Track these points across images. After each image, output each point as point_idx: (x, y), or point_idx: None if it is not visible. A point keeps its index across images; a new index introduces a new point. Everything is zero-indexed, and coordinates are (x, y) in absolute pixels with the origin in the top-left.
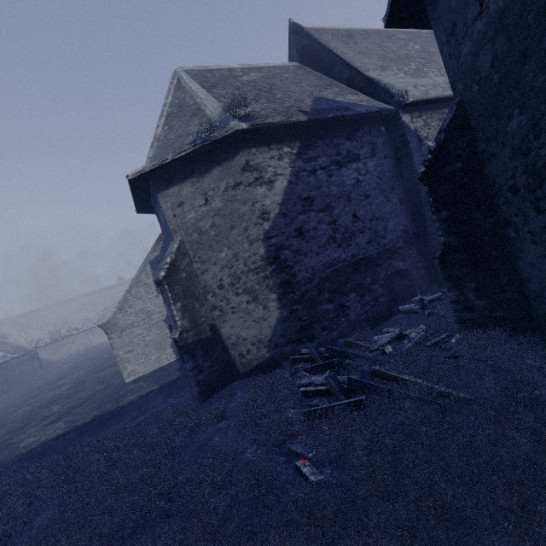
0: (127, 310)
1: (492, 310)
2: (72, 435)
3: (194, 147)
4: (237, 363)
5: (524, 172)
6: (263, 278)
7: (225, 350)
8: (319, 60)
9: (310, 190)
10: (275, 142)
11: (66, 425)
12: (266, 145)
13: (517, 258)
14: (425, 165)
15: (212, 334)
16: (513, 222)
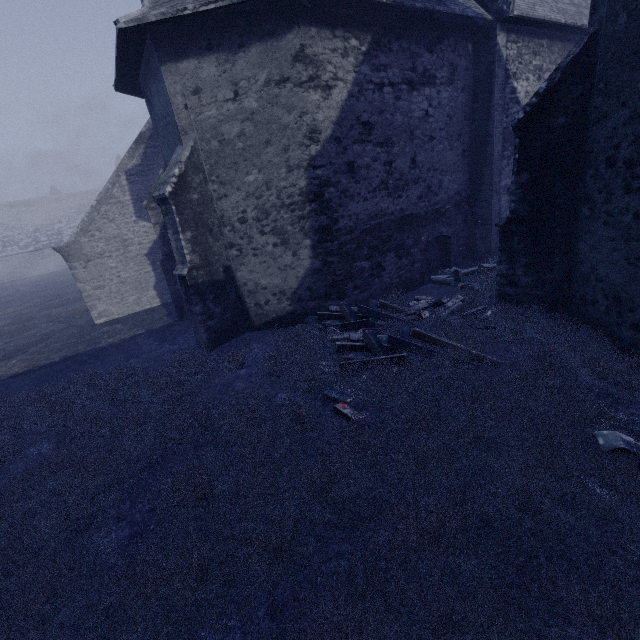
0: (94, 233)
1: (534, 287)
2: (40, 374)
3: None
4: (252, 314)
5: (632, 143)
6: (298, 218)
7: (239, 297)
8: None
9: (372, 113)
10: (342, 25)
11: (24, 363)
12: (330, 27)
13: (579, 239)
14: (525, 110)
15: (225, 277)
16: (593, 199)
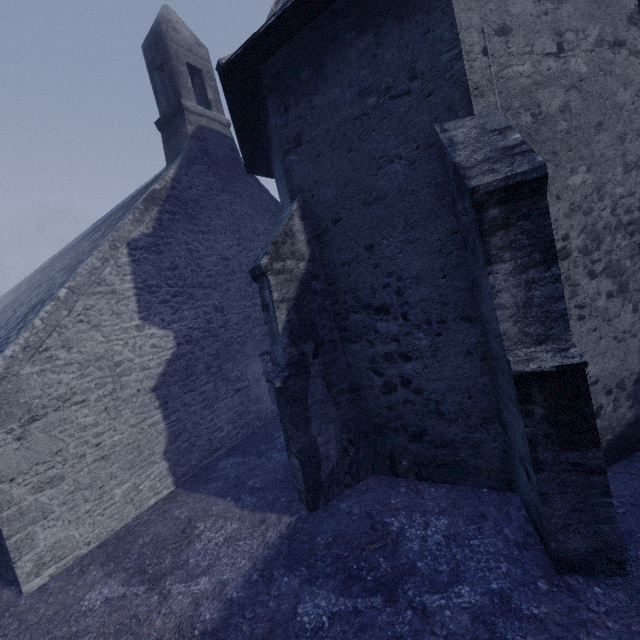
0: (55, 353)
1: None
2: None
3: None
4: None
5: None
6: (639, 246)
7: None
8: None
9: None
10: None
11: None
12: None
13: None
14: None
15: None
16: None
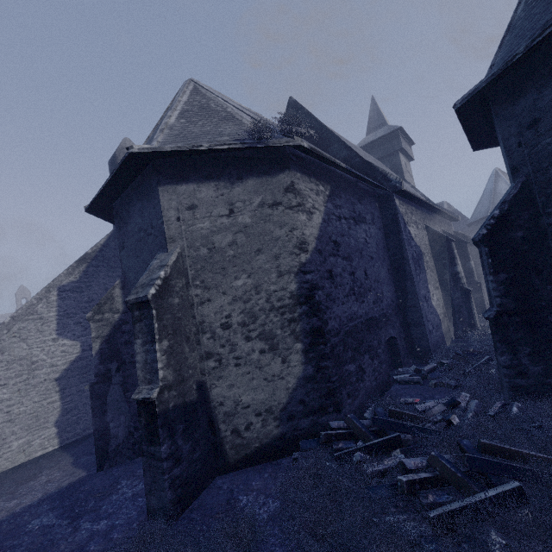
0: None
1: (547, 376)
2: None
3: (242, 144)
4: (227, 446)
5: None
6: (288, 321)
7: (212, 423)
8: (316, 136)
9: (337, 235)
10: (314, 176)
11: None
12: (308, 175)
13: None
14: (487, 228)
15: (198, 397)
16: None
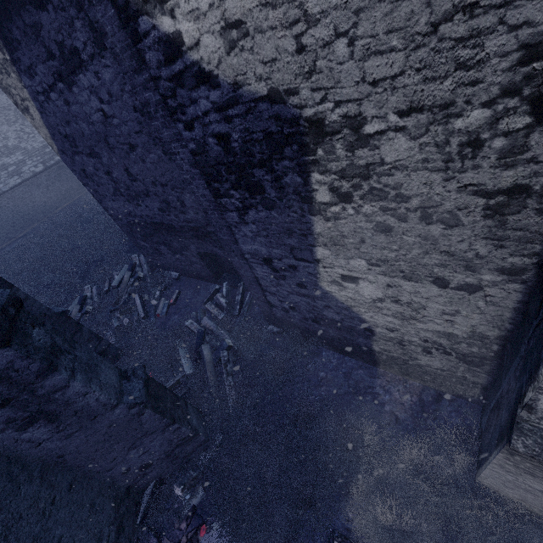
0: None
1: None
2: None
3: None
4: None
5: None
6: None
7: None
8: None
9: (63, 125)
10: None
11: None
12: None
13: None
14: None
15: None
16: None
